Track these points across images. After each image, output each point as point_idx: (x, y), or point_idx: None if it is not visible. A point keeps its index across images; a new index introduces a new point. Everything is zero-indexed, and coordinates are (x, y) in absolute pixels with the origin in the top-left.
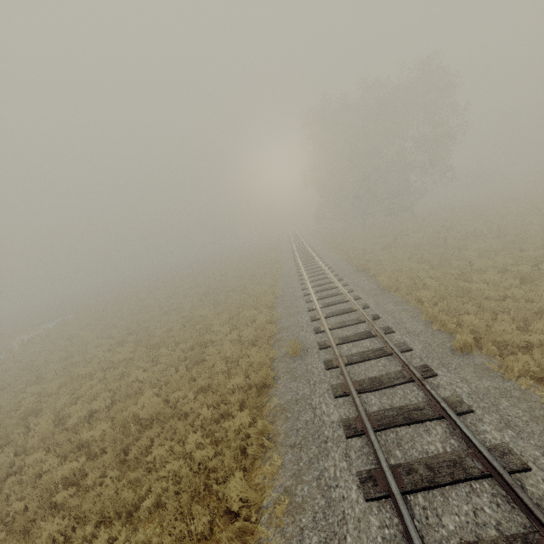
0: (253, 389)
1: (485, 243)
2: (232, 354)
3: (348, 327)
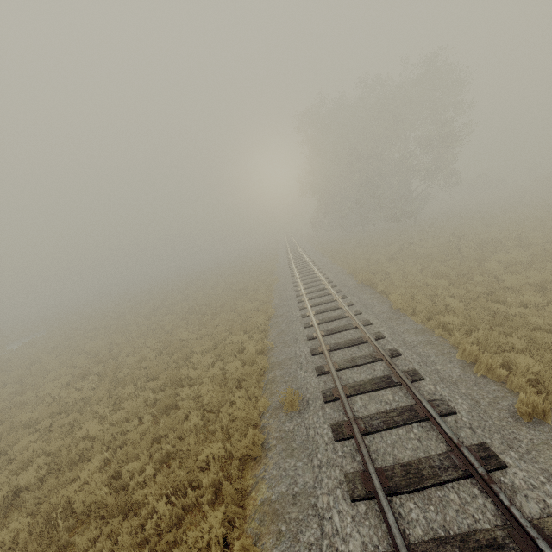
0: (235, 462)
1: (510, 254)
2: (211, 401)
3: (360, 368)
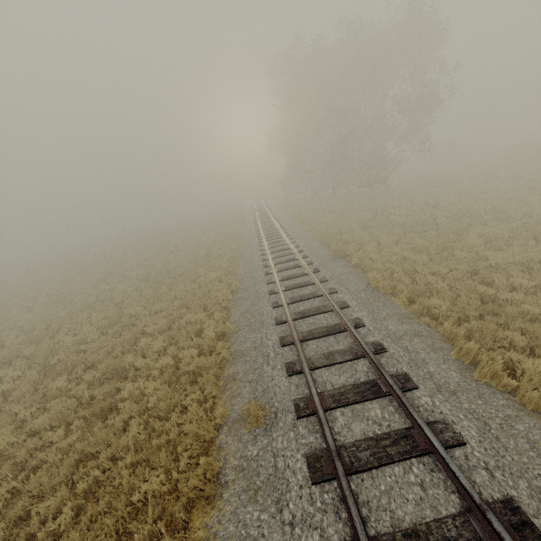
0: (180, 502)
1: (491, 228)
2: (157, 405)
3: (339, 367)
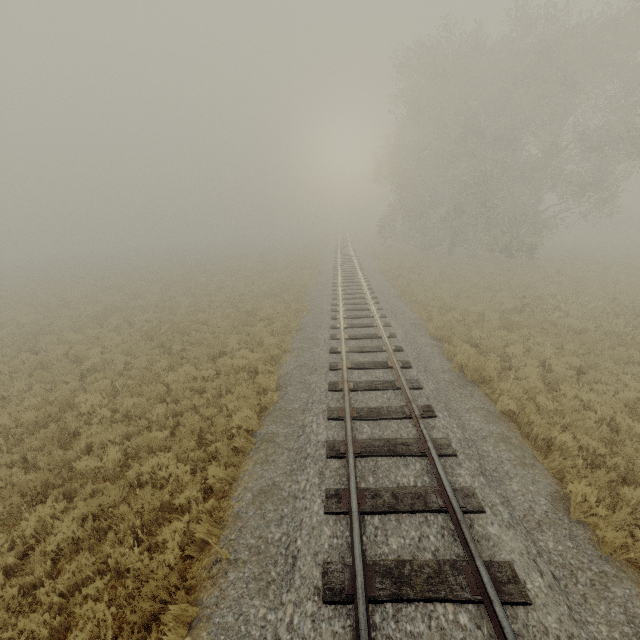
0: None
1: None
2: None
3: None
